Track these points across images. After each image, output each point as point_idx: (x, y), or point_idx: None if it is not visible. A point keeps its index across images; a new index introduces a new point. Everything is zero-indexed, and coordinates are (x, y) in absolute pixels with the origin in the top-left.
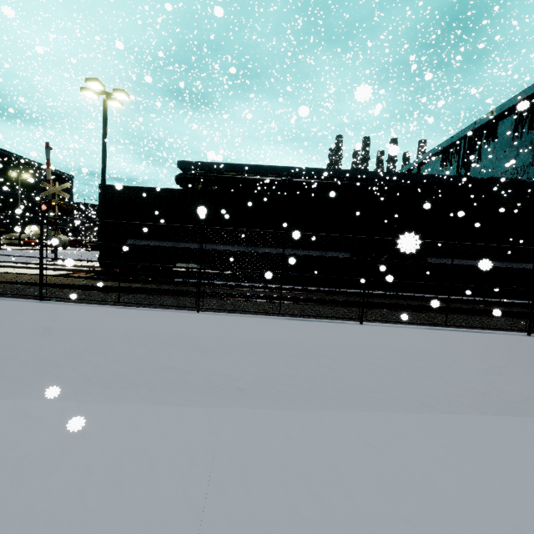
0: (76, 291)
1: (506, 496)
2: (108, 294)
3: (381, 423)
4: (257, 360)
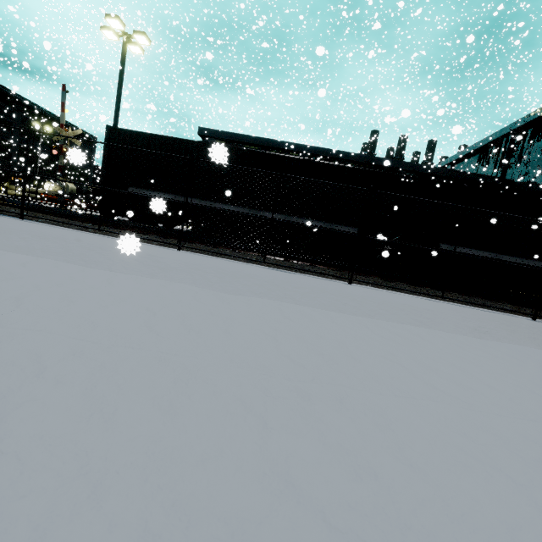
0: (61, 218)
1: (433, 367)
2: (92, 225)
3: (315, 313)
4: (218, 282)
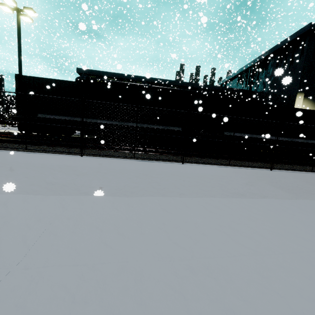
0: None
1: (238, 230)
2: (19, 145)
3: (177, 201)
4: (113, 179)
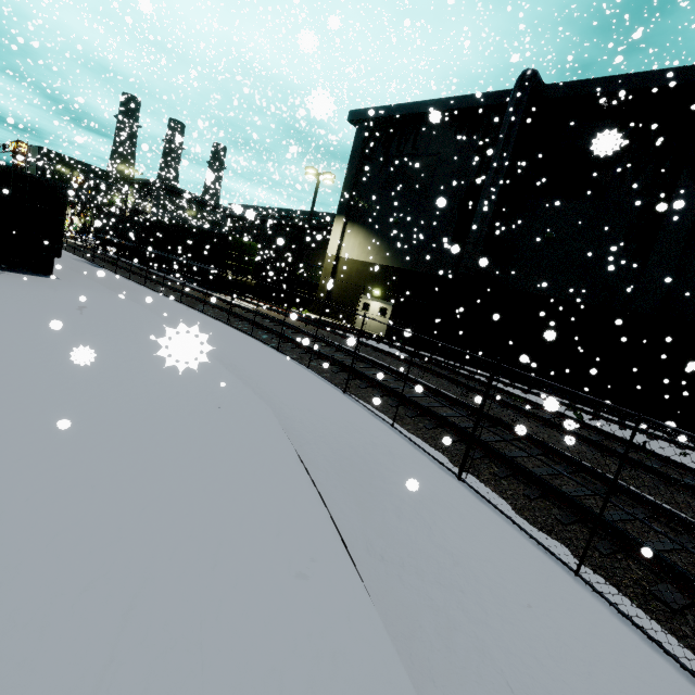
0: None
1: None
2: None
3: None
4: None
